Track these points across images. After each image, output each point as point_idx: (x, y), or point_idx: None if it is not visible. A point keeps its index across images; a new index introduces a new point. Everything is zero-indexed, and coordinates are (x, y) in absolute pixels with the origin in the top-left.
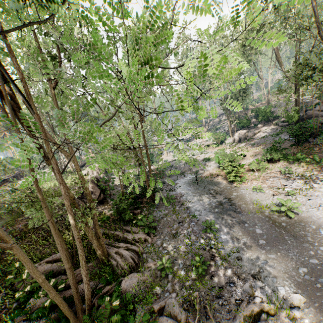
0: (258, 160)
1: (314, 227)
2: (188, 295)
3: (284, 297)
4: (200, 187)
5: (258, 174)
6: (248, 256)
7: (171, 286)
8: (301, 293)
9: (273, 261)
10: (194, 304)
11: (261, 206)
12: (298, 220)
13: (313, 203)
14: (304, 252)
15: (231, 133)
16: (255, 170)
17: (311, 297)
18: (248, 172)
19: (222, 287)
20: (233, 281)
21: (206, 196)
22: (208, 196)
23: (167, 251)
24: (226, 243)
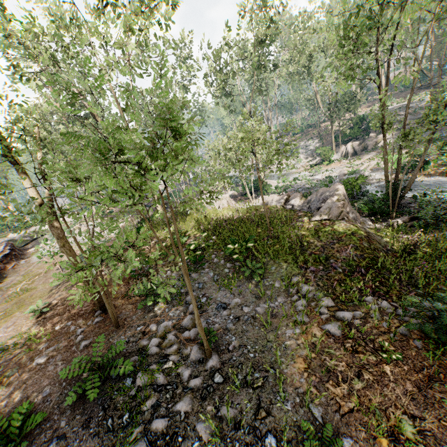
0: None
1: None
2: None
3: None
4: (417, 188)
5: None
6: None
7: None
8: None
9: None
10: None
11: None
12: None
13: None
14: None
15: (335, 148)
16: None
17: None
18: (442, 168)
19: None
20: None
21: None
22: None
23: None
24: None
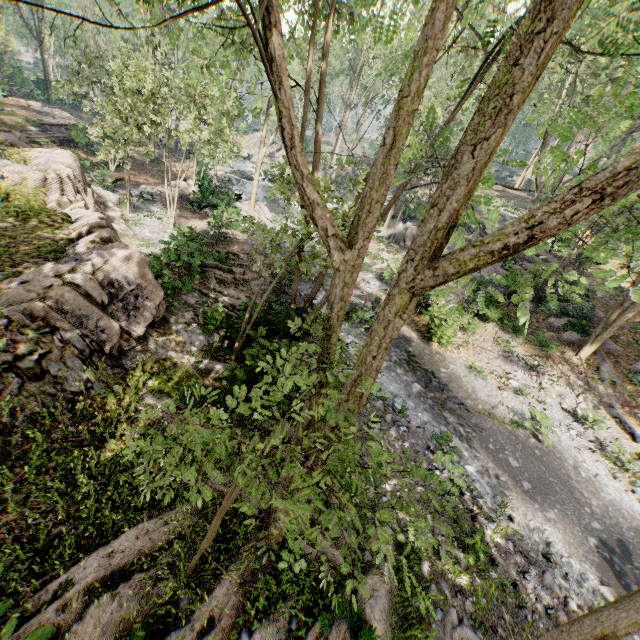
0: (462, 308)
1: (571, 463)
2: (475, 609)
3: (595, 593)
4: None
5: (465, 338)
6: (521, 514)
7: (439, 593)
8: (607, 583)
9: (556, 526)
10: (493, 628)
11: (494, 409)
12: (550, 448)
13: (552, 418)
14: (580, 508)
15: (389, 219)
16: (458, 328)
17: (618, 589)
18: None
19: (517, 584)
20: (526, 569)
21: (396, 361)
22: (400, 363)
23: (387, 498)
24: (480, 483)
